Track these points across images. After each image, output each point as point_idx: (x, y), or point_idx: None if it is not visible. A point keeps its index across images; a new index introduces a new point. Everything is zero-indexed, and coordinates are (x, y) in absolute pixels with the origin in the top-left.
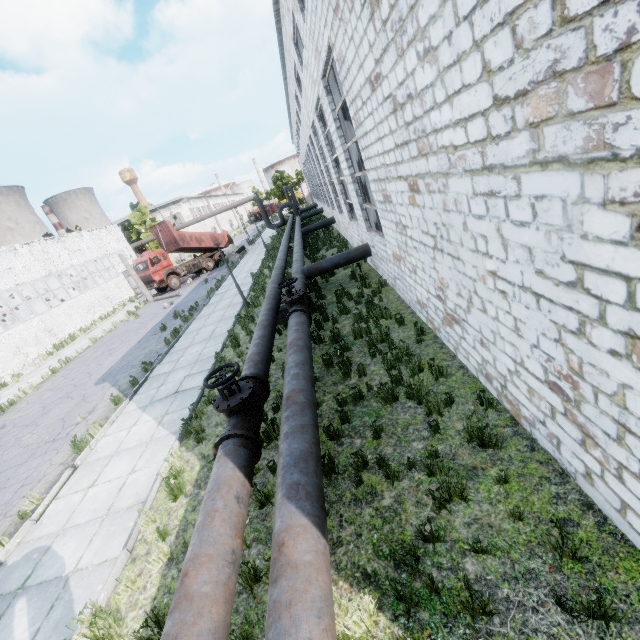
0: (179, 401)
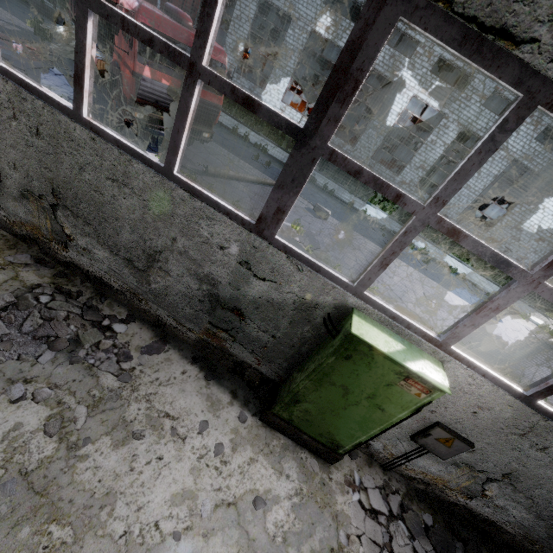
0: (520, 303)
